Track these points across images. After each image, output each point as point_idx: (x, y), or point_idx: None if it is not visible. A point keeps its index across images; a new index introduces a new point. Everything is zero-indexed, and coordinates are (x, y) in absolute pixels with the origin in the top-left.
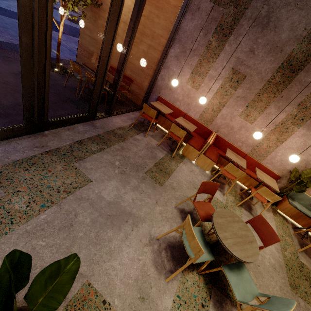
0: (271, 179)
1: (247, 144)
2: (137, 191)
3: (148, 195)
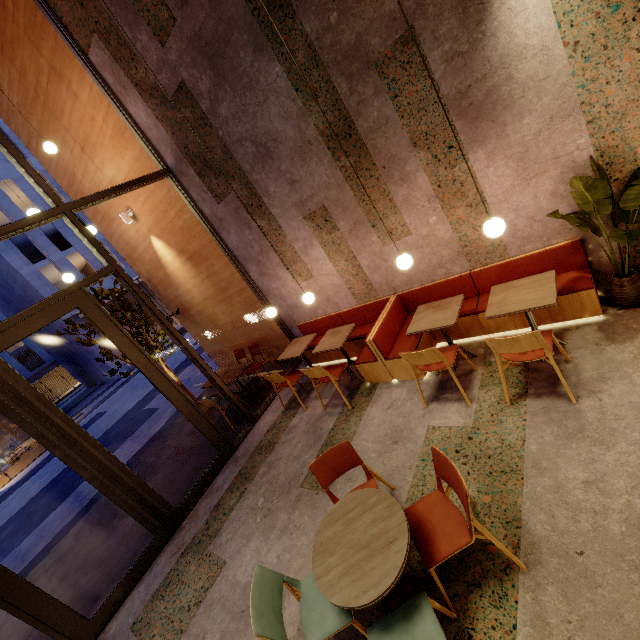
0: (536, 282)
1: (448, 259)
2: (285, 535)
3: (303, 528)
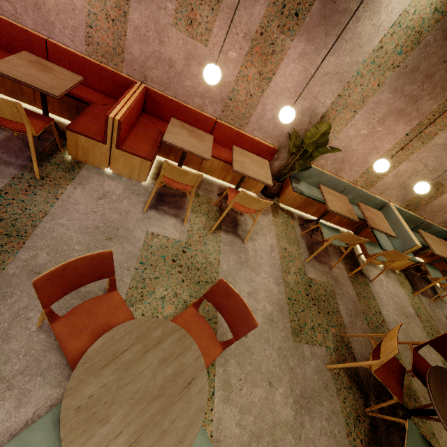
0: (260, 162)
1: (212, 97)
2: None
3: None
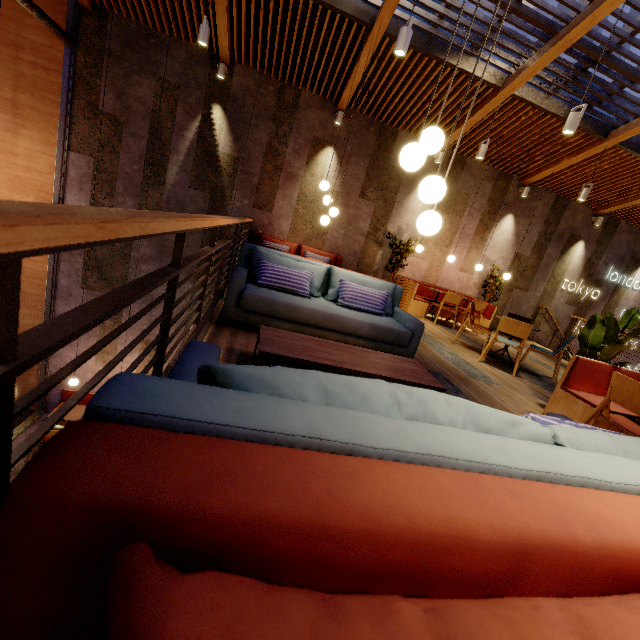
0: None
1: None
2: None
3: None
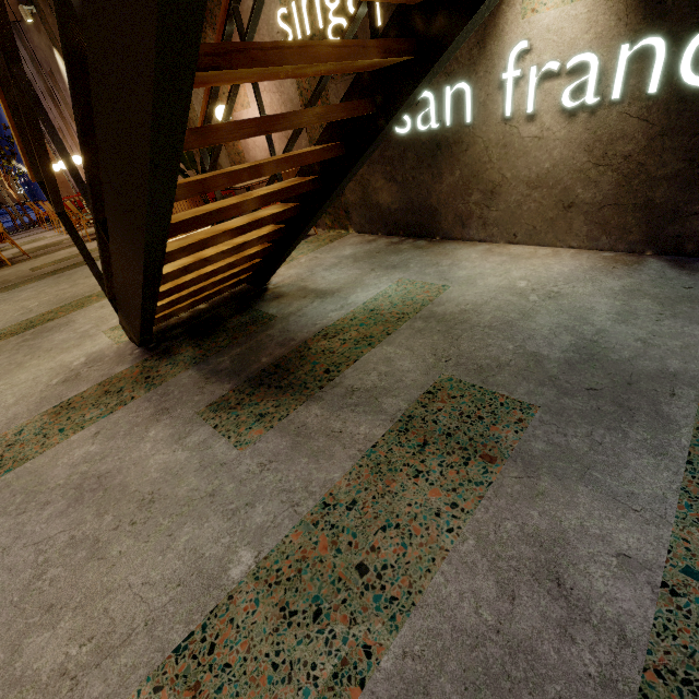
0: None
1: None
2: None
3: None
